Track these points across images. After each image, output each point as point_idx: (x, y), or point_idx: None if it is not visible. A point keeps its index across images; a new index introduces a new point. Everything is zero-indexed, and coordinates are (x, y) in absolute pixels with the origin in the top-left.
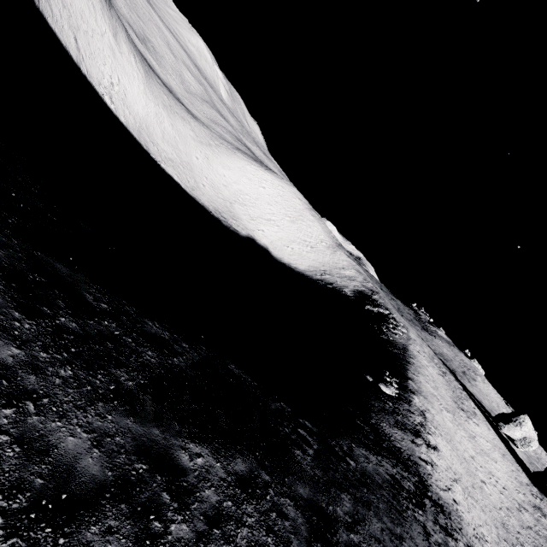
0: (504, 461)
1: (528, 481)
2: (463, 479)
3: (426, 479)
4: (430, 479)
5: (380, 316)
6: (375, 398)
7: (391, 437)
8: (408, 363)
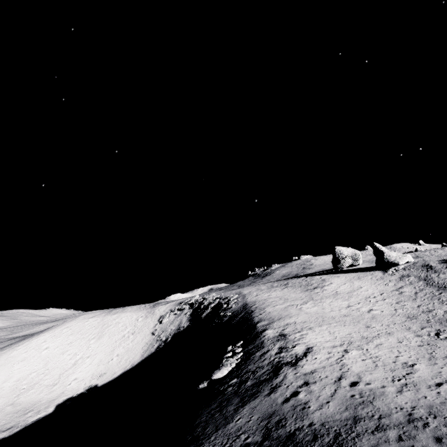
0: (363, 280)
1: (382, 272)
2: (354, 334)
3: (302, 425)
4: (307, 413)
5: (215, 309)
6: (206, 406)
7: (225, 445)
8: (252, 312)
